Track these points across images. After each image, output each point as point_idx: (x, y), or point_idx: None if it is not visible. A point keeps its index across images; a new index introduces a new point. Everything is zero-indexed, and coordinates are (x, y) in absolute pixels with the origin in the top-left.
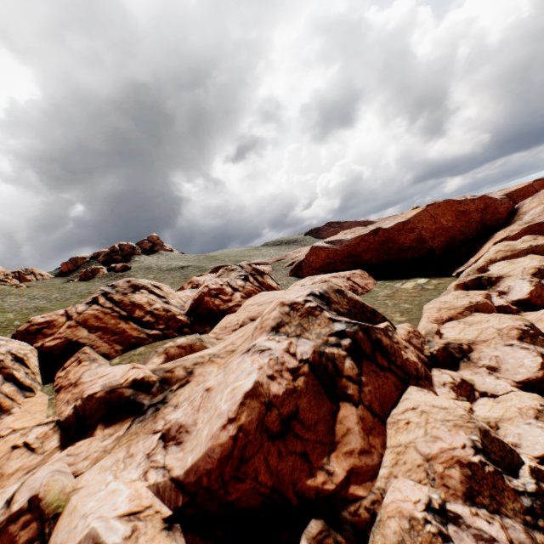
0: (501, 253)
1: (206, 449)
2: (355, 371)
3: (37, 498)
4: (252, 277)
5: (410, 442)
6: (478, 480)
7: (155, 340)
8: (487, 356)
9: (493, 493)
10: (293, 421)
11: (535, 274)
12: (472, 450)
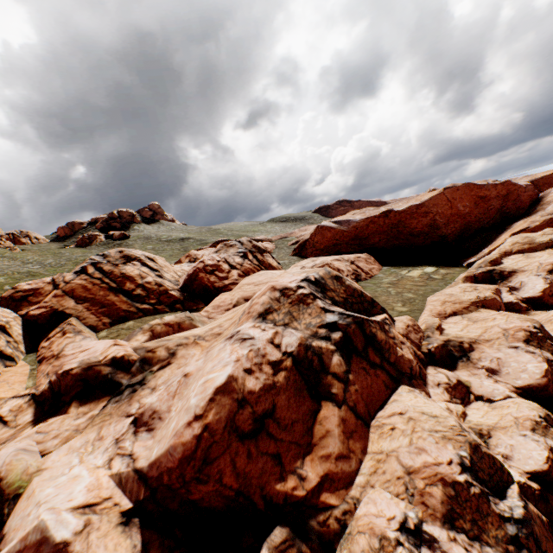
0: (517, 246)
1: (169, 446)
2: (343, 368)
3: None
4: (251, 255)
5: (393, 451)
6: (462, 502)
7: (146, 315)
8: (488, 357)
9: (476, 517)
10: (268, 419)
11: (551, 270)
12: (458, 468)
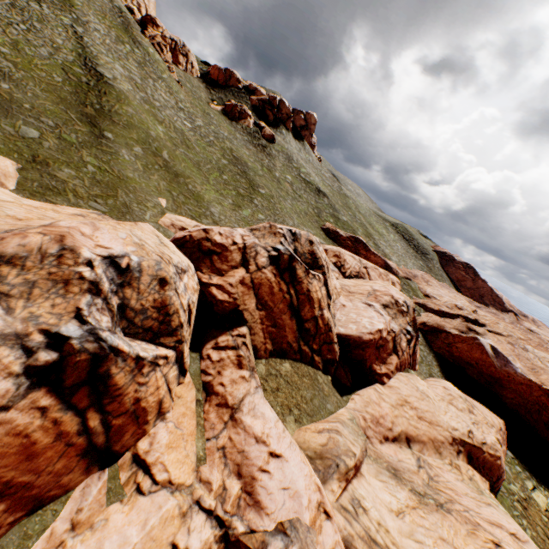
0: None
1: None
2: None
3: None
4: (414, 341)
5: None
6: None
7: (301, 359)
8: None
9: None
10: None
11: None
12: None
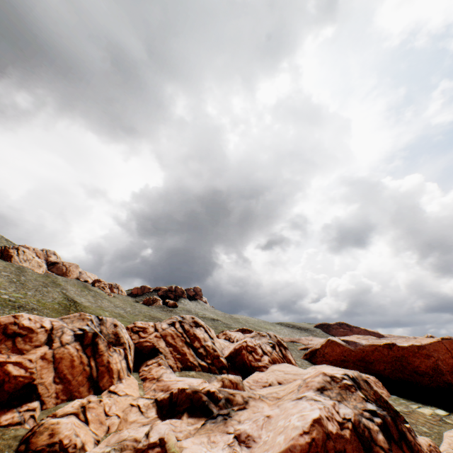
0: None
1: (289, 445)
2: (386, 445)
3: (164, 440)
4: (277, 347)
5: None
6: None
7: (202, 370)
8: None
9: None
10: None
11: None
12: None
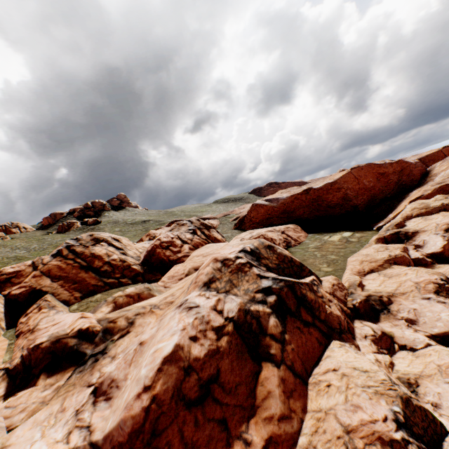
0: (416, 210)
1: (120, 419)
2: (279, 329)
3: None
4: (199, 231)
5: (331, 408)
6: None
7: (112, 287)
8: (406, 309)
9: None
10: (213, 384)
11: (447, 229)
12: (394, 425)
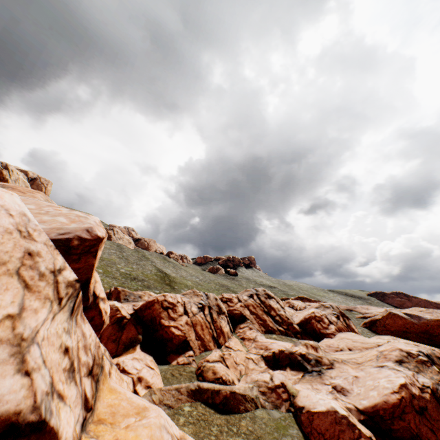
0: None
1: (383, 398)
2: None
3: (284, 384)
4: (341, 318)
5: None
6: None
7: (281, 333)
8: None
9: None
10: (424, 411)
11: None
12: None
